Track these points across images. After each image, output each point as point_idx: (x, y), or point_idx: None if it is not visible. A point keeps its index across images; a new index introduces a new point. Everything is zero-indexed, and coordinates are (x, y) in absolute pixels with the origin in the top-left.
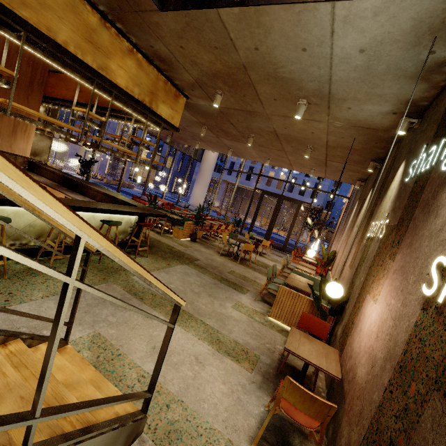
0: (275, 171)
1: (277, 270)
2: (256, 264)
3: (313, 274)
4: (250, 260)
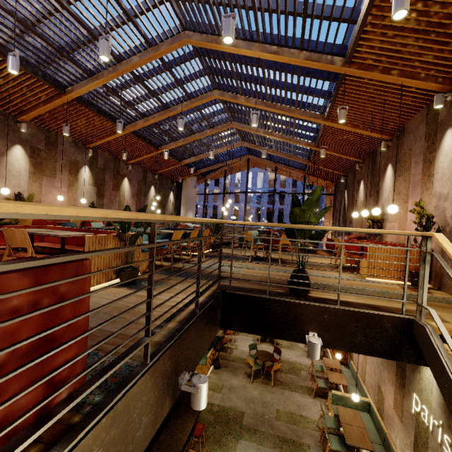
0: (239, 205)
1: (303, 369)
2: (284, 371)
3: (347, 385)
4: (281, 377)
